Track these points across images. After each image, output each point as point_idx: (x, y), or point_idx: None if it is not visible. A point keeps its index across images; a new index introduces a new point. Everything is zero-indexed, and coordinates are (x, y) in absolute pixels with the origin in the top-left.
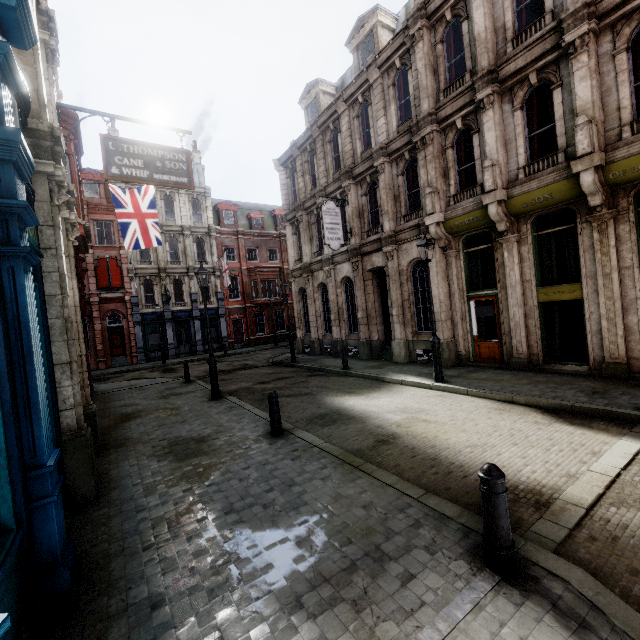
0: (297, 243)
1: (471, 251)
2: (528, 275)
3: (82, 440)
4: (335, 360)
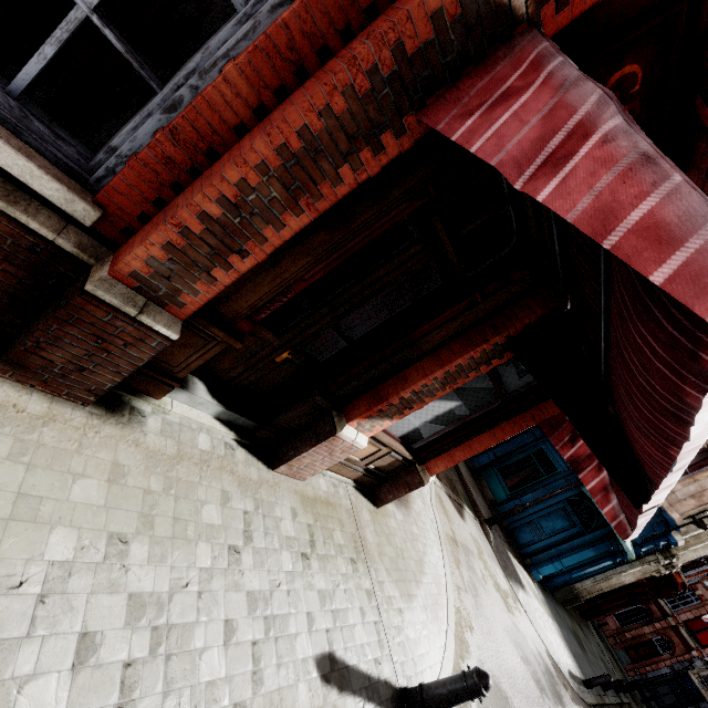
0: None
1: None
2: None
3: (573, 590)
4: None
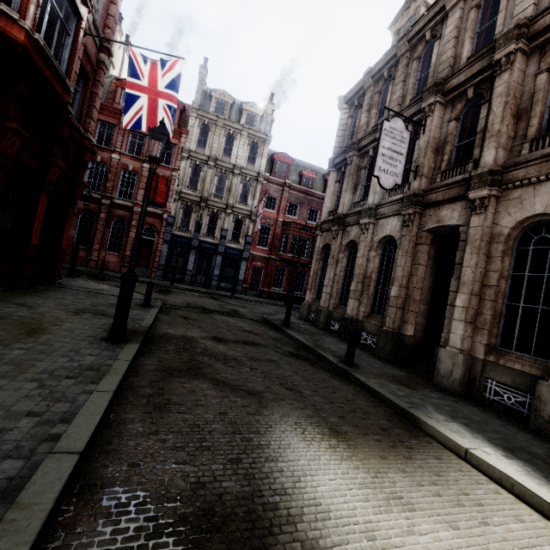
0: (337, 192)
1: None
2: None
3: None
4: (338, 343)
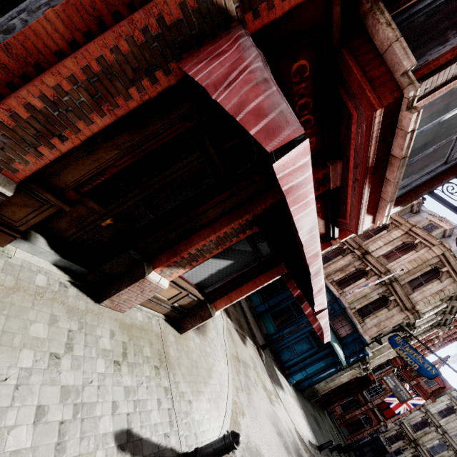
0: None
1: None
2: None
3: (314, 389)
4: None
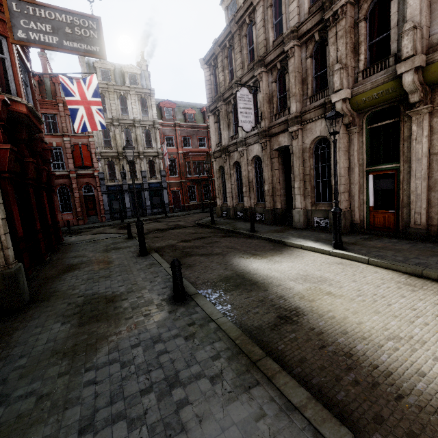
0: (218, 130)
1: (374, 127)
2: (437, 147)
3: None
4: (245, 224)
